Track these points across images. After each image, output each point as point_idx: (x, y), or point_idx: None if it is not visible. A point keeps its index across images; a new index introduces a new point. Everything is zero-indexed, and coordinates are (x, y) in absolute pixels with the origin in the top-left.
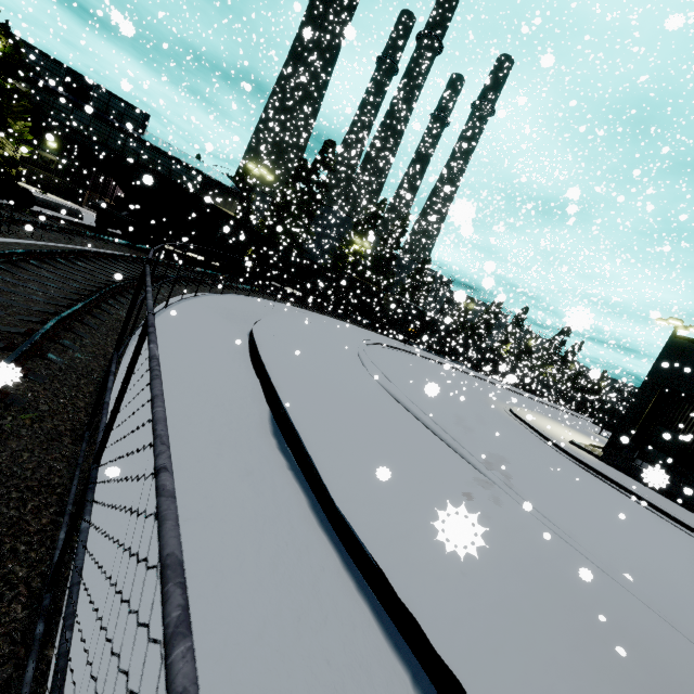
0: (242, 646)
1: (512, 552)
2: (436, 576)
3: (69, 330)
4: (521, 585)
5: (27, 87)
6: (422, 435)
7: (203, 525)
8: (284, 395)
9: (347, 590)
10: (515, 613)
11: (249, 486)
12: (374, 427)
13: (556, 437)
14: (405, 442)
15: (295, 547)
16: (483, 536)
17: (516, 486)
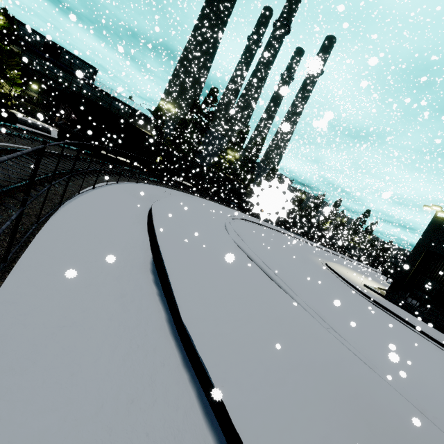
0: (78, 422)
1: (309, 357)
2: (247, 372)
3: (14, 197)
4: (311, 380)
5: (19, 49)
6: (259, 276)
7: (75, 331)
8: (163, 246)
9: (181, 380)
10: (303, 400)
11: (120, 305)
12: (225, 270)
13: (355, 282)
14: (245, 281)
15: (144, 348)
16: (289, 345)
17: (322, 312)
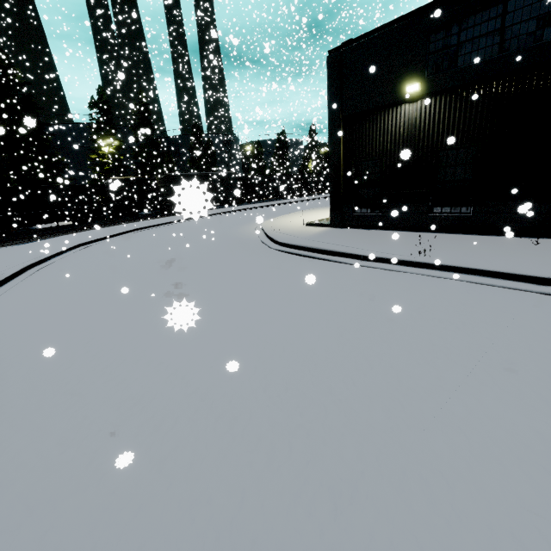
0: None
1: None
2: None
3: None
4: None
5: None
6: None
7: None
8: None
9: None
10: None
11: None
12: None
13: (292, 228)
14: None
15: None
16: None
17: None
